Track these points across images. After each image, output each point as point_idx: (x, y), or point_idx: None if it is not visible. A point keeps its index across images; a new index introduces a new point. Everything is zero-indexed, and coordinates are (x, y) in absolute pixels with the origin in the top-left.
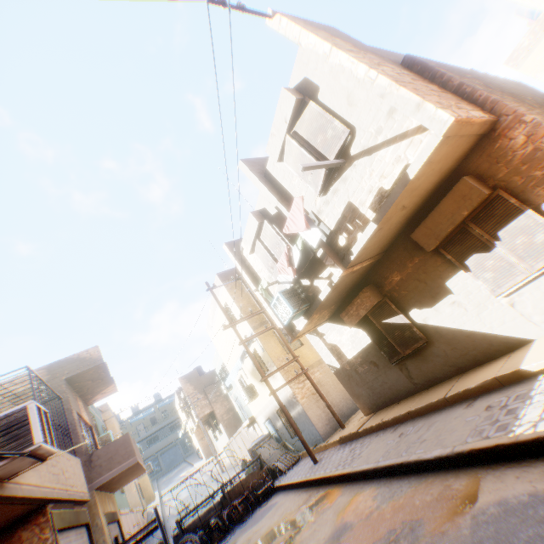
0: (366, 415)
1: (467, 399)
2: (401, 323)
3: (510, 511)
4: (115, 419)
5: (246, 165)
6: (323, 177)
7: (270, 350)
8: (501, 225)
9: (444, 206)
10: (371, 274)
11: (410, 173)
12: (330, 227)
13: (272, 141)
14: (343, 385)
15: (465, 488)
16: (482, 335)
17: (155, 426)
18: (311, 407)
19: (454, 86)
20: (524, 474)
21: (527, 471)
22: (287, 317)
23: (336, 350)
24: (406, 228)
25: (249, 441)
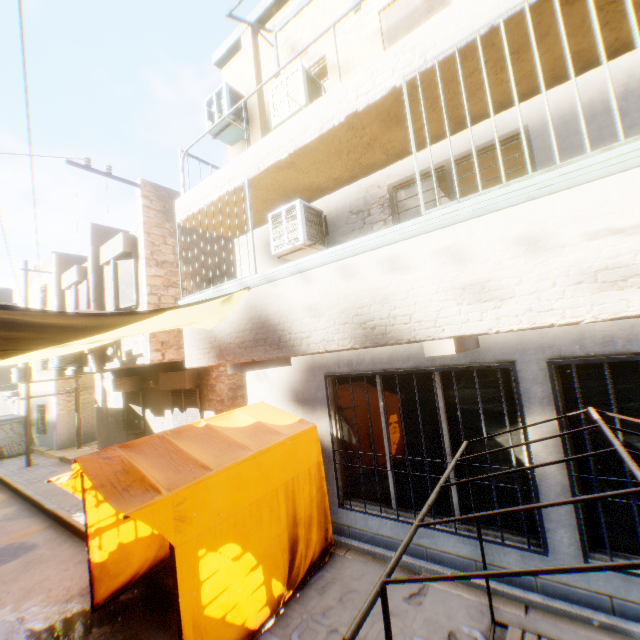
0: (99, 449)
1: None
2: (138, 413)
3: (19, 547)
4: None
5: (92, 232)
6: (114, 310)
7: None
8: (190, 406)
9: (175, 376)
10: (144, 370)
11: (138, 361)
12: None
13: (106, 249)
14: (98, 420)
15: (32, 530)
16: None
17: None
18: (67, 420)
19: None
20: (50, 534)
21: (54, 533)
22: (54, 365)
23: (106, 395)
24: (169, 364)
25: (4, 410)
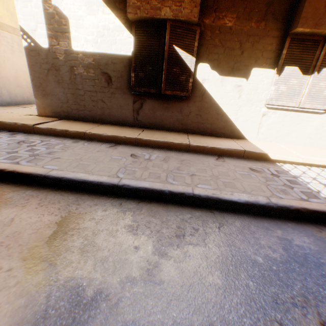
0: (43, 116)
1: (208, 154)
2: (187, 65)
3: None
4: None
5: None
6: None
7: None
8: None
9: None
10: None
11: None
12: None
13: None
14: (32, 70)
15: (323, 250)
16: (227, 119)
17: None
18: None
19: None
20: None
21: None
22: None
23: (59, 24)
24: None
25: None
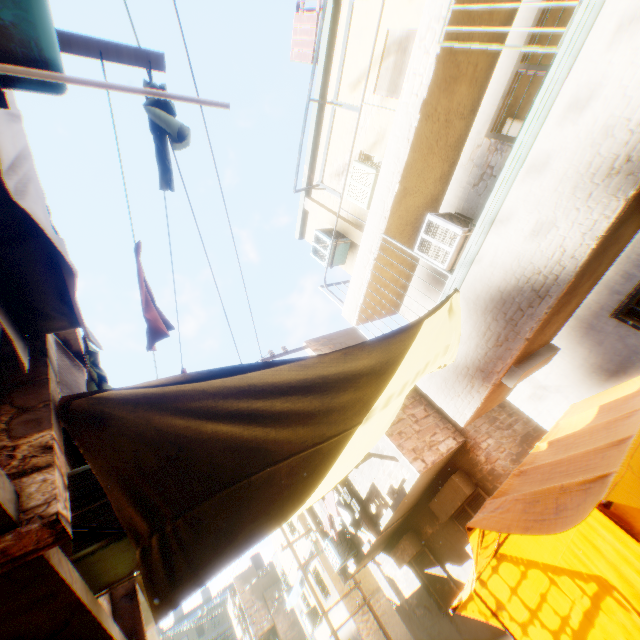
0: None
1: None
2: (440, 574)
3: None
4: (157, 637)
5: None
6: None
7: (331, 570)
8: None
9: (446, 492)
10: (410, 519)
11: (406, 488)
12: (363, 493)
13: None
14: (406, 624)
15: None
16: None
17: (201, 637)
18: None
19: (436, 405)
20: None
21: None
22: (337, 564)
23: (393, 583)
24: (428, 490)
25: None
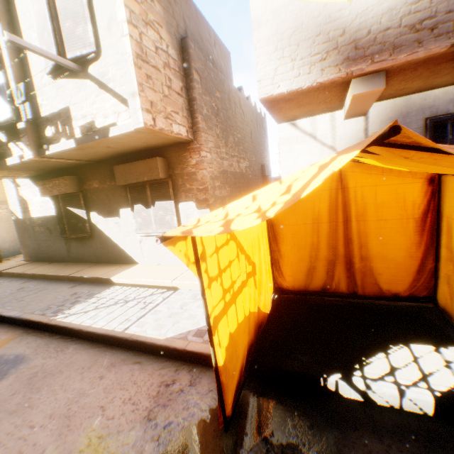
0: (27, 260)
1: (79, 282)
2: (81, 216)
3: None
4: None
5: None
6: (55, 63)
7: None
8: (160, 199)
9: (140, 166)
10: (82, 169)
11: (112, 132)
12: (46, 111)
13: None
14: (19, 232)
15: (0, 342)
16: (120, 249)
17: None
18: None
19: (192, 96)
20: (33, 342)
21: (37, 341)
22: None
23: (25, 204)
24: (120, 158)
25: None
